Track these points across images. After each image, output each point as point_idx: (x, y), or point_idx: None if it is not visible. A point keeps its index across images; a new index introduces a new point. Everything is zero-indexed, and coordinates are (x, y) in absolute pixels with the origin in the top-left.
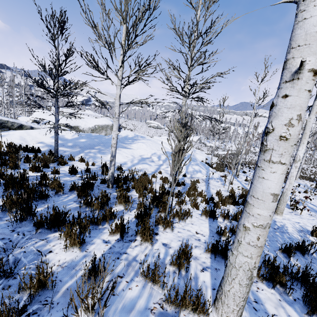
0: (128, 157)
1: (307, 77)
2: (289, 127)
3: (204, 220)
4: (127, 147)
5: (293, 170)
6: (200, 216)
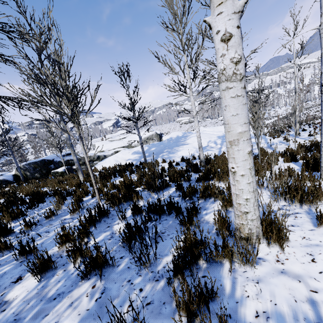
0: (192, 150)
1: None
2: None
3: (288, 163)
4: (184, 144)
5: None
6: (283, 163)
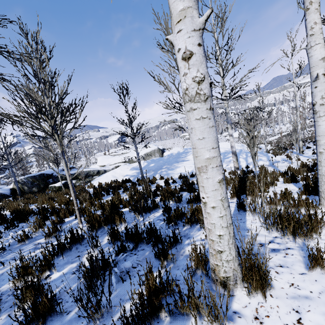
0: (191, 166)
1: (322, 77)
2: (323, 99)
3: (288, 184)
4: (185, 160)
5: None
6: (283, 183)
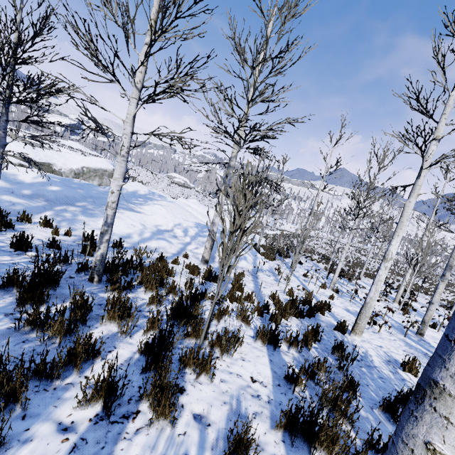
0: (134, 226)
1: None
2: None
3: (261, 350)
4: (134, 209)
5: (382, 272)
6: (254, 340)
